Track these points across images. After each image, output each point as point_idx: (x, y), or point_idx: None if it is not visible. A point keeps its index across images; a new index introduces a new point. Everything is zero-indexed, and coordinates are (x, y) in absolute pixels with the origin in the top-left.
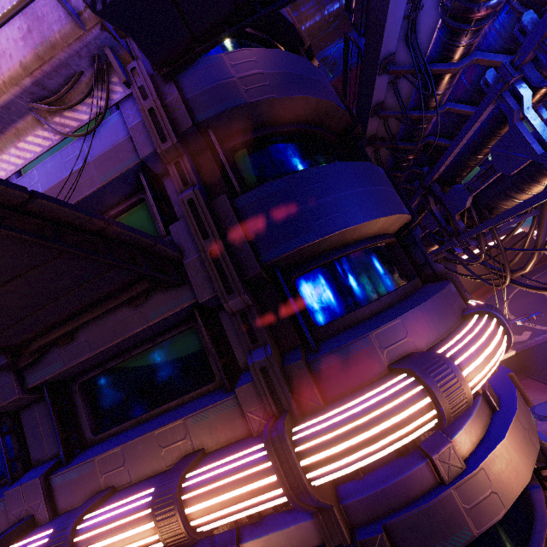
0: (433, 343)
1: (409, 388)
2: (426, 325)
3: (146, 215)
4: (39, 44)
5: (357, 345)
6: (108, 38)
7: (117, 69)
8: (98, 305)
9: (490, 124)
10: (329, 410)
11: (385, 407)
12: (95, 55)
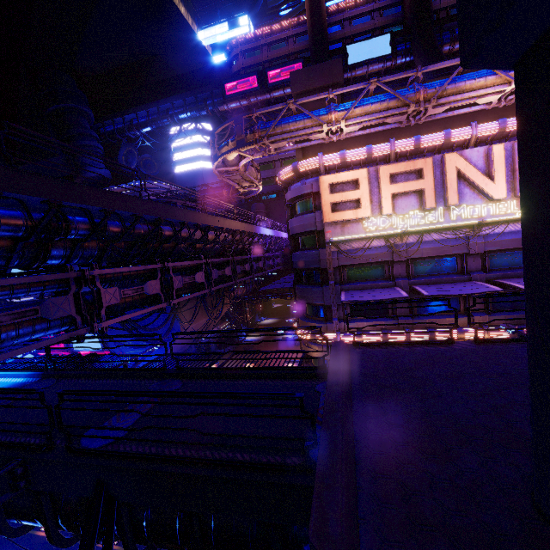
0: None
1: None
2: None
3: None
4: None
5: None
6: None
7: None
8: None
9: None
10: None
11: None
12: None
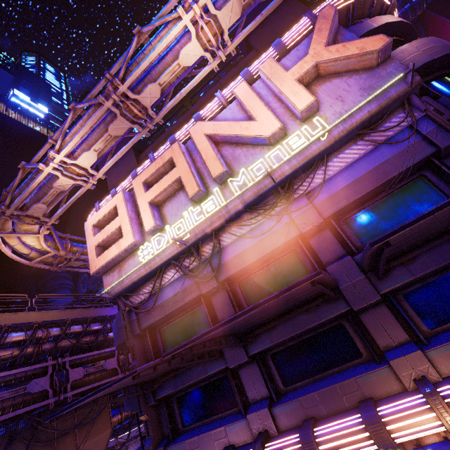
0: None
1: None
2: None
3: (422, 185)
4: (381, 100)
5: None
6: (417, 89)
7: (420, 103)
8: (445, 234)
9: None
10: None
11: None
12: (403, 99)
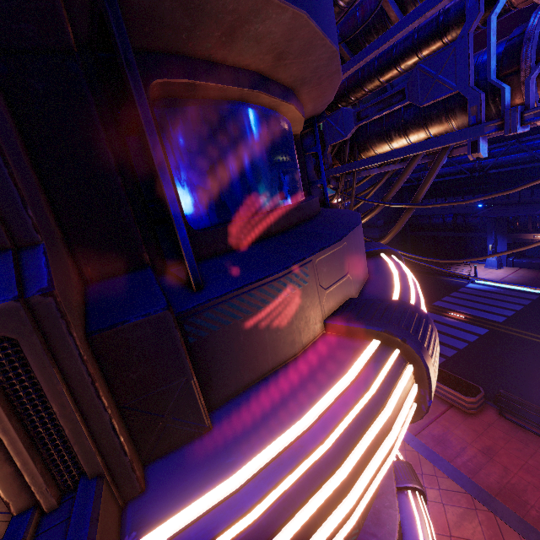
0: (362, 284)
1: (398, 372)
2: (360, 257)
3: None
4: None
5: (292, 280)
6: None
7: None
8: None
9: (422, 34)
10: (236, 447)
11: (378, 425)
12: None
